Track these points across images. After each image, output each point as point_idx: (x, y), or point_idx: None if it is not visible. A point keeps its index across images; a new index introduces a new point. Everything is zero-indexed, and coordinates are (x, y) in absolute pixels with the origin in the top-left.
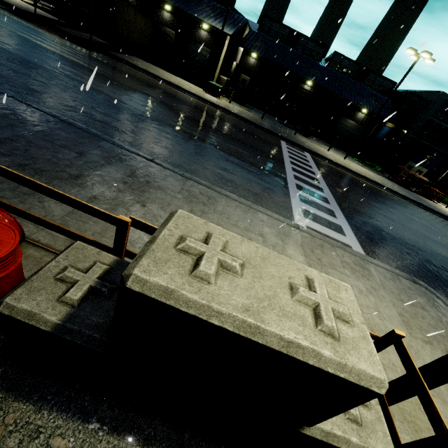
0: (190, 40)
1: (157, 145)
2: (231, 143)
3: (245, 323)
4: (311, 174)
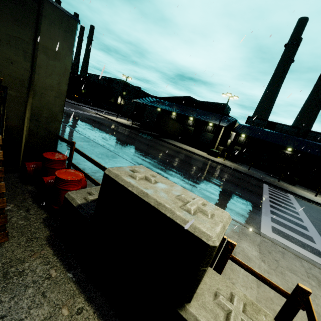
0: (201, 131)
1: (166, 173)
2: (217, 179)
3: (142, 191)
4: (291, 208)
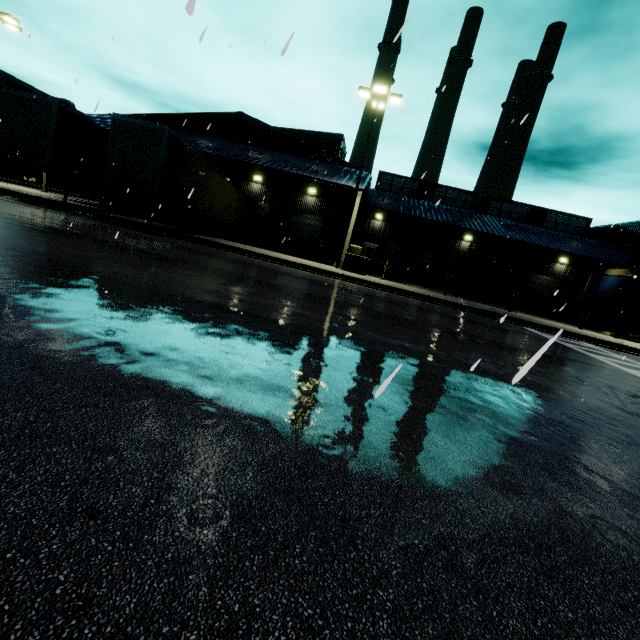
0: (291, 211)
1: (633, 544)
2: (548, 367)
3: None
4: None
